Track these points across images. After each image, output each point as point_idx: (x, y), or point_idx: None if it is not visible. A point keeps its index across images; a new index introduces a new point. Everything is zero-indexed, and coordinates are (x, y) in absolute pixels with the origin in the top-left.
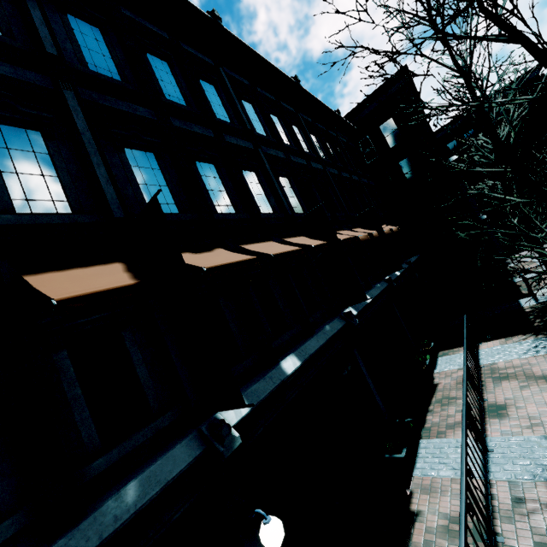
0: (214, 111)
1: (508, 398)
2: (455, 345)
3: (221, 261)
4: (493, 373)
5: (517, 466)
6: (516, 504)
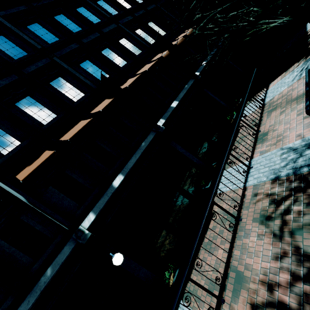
0: (11, 56)
1: (271, 125)
2: (256, 92)
3: (34, 168)
4: (270, 108)
5: (260, 174)
6: (253, 198)
